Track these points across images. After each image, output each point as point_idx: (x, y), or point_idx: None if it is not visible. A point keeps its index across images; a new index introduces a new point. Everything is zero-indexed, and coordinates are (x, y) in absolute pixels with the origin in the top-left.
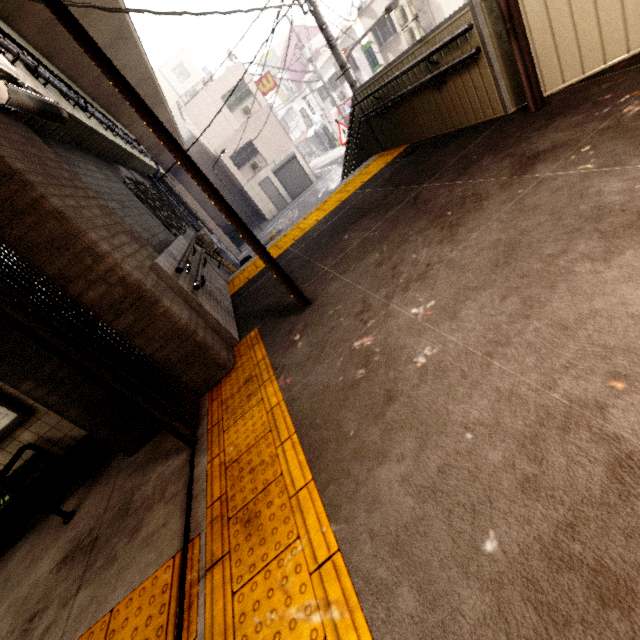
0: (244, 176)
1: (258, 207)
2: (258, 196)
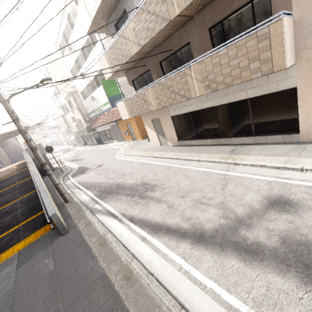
0: None
1: None
2: None
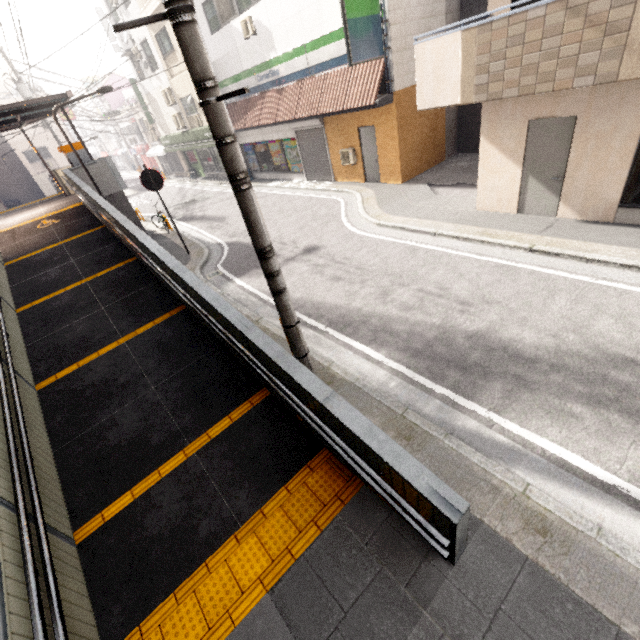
0: (35, 169)
1: (45, 195)
2: (46, 187)
